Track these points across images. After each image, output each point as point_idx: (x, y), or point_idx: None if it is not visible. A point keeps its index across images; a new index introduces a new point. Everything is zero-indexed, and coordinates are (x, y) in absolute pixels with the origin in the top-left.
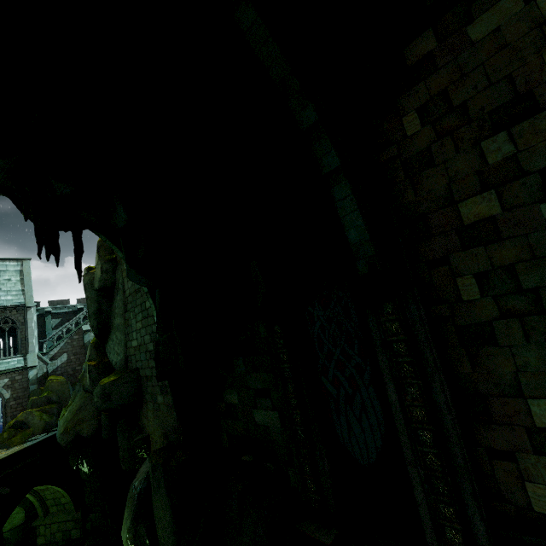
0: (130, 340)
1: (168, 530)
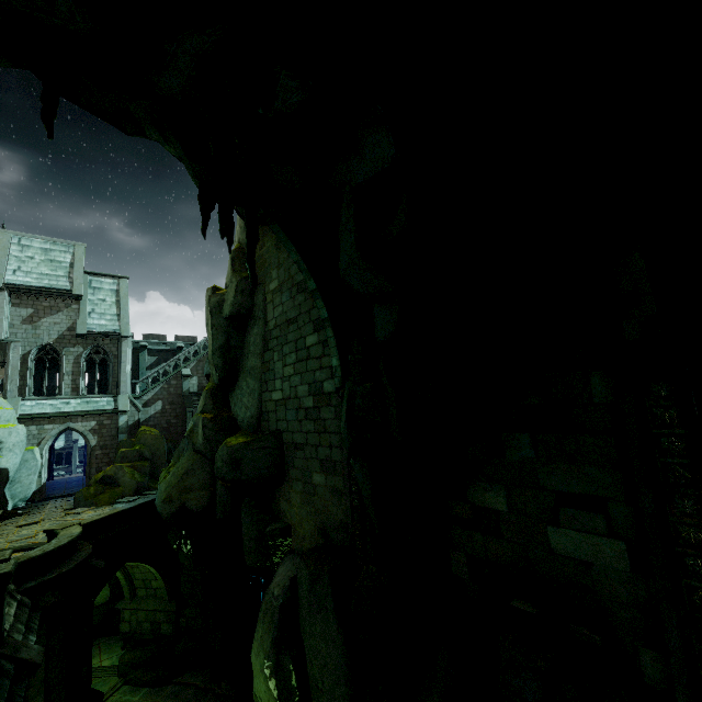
0: (268, 391)
1: (335, 674)
